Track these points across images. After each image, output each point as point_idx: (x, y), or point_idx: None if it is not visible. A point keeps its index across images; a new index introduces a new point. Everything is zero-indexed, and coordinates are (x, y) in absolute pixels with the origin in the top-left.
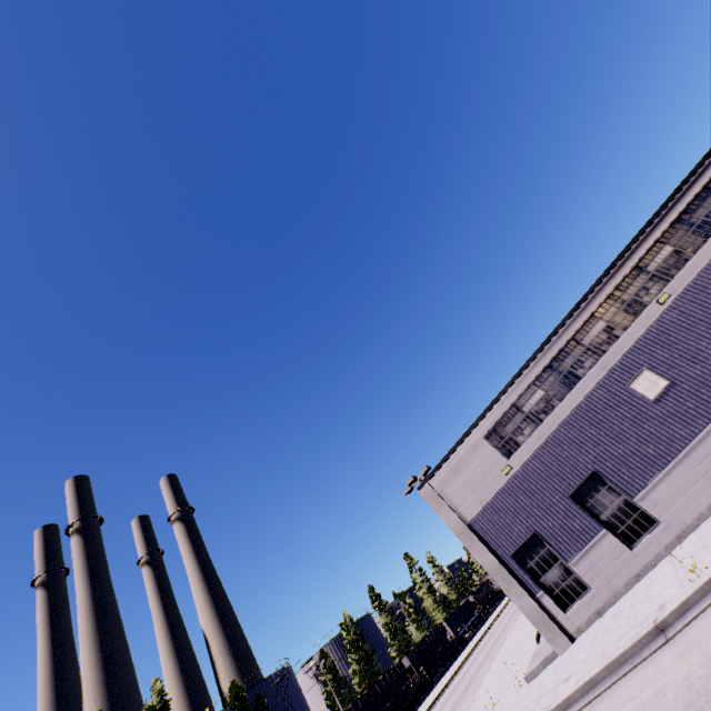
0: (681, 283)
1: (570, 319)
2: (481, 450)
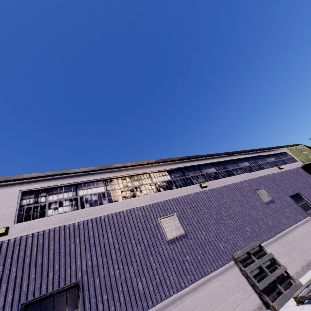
0: (214, 185)
1: (155, 164)
2: (3, 199)
